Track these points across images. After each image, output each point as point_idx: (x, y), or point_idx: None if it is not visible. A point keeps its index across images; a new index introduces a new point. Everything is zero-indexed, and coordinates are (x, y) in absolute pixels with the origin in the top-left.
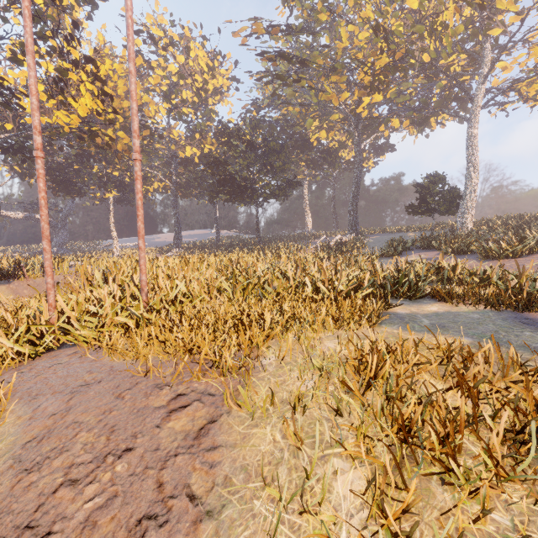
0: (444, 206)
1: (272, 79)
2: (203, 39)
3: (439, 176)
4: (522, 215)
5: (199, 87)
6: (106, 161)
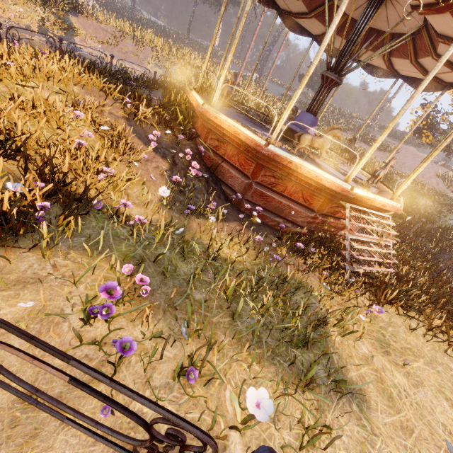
0: (318, 86)
1: None
2: None
3: (325, 65)
4: (341, 109)
5: None
6: None
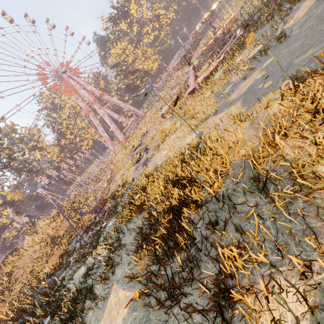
0: None
1: None
2: None
3: None
4: None
5: None
6: None
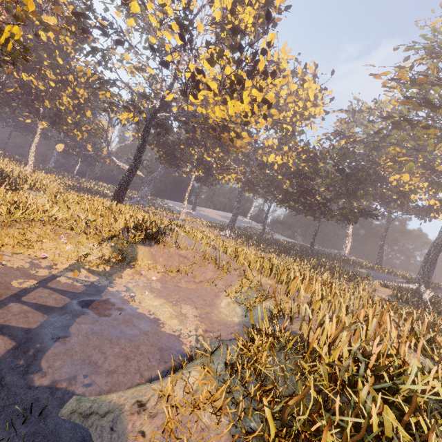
0: None
1: (400, 120)
2: (313, 76)
3: None
4: None
5: (296, 110)
6: (205, 148)
